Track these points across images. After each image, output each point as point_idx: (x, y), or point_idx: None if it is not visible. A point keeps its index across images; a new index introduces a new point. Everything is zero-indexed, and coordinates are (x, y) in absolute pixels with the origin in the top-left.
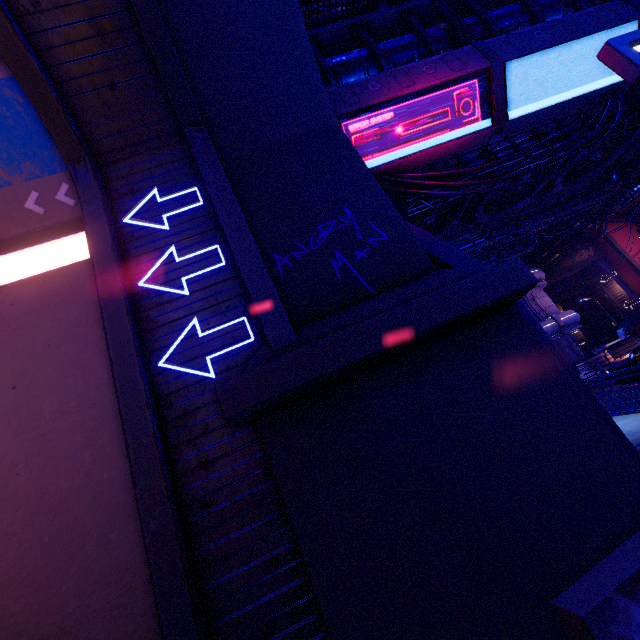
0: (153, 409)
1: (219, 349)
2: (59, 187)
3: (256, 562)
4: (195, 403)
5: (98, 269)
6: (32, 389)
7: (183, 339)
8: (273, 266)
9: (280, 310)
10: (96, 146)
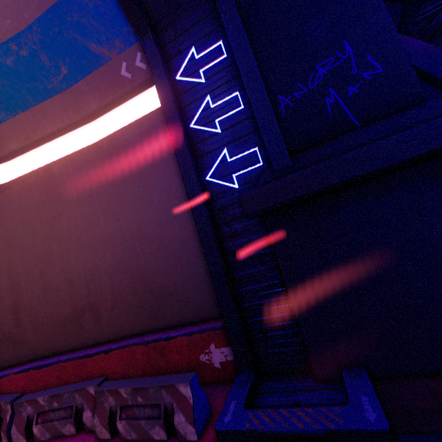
0: (206, 204)
1: (240, 170)
2: (136, 56)
3: (261, 285)
4: (227, 202)
5: (167, 117)
6: (146, 188)
7: (219, 163)
8: (277, 106)
9: (281, 143)
10: (152, 17)
